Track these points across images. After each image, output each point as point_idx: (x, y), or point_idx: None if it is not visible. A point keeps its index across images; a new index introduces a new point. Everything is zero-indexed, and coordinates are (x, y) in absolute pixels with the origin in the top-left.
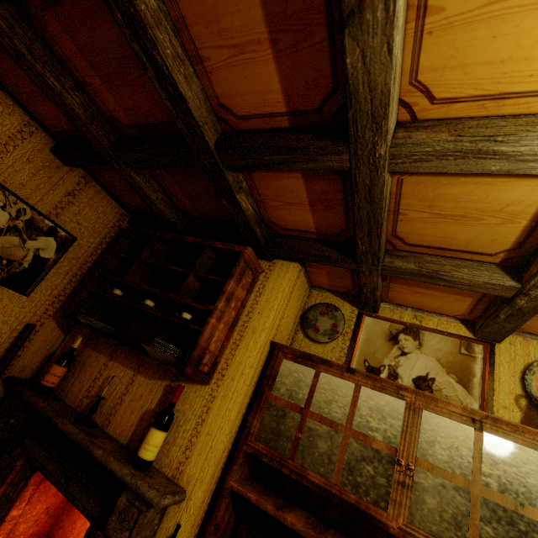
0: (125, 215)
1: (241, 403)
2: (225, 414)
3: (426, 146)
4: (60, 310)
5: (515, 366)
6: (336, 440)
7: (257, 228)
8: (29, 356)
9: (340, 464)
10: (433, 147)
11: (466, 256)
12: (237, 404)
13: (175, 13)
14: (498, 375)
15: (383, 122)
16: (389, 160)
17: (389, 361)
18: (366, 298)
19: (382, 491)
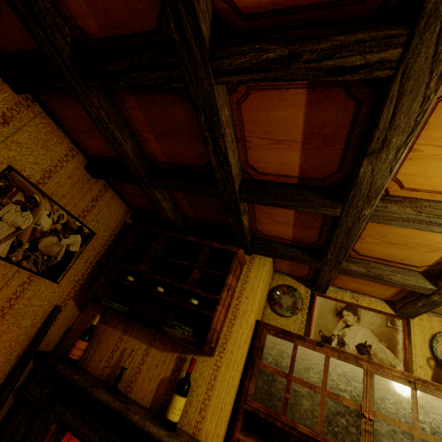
0: (129, 212)
1: (240, 371)
2: (230, 380)
3: (397, 214)
4: (79, 292)
5: (425, 336)
6: (316, 399)
7: (248, 235)
8: (54, 332)
9: (321, 418)
10: (401, 215)
11: (399, 266)
12: (238, 372)
13: (237, 116)
14: (414, 342)
15: (373, 200)
16: (369, 216)
17: (337, 331)
18: (320, 285)
19: (354, 437)
